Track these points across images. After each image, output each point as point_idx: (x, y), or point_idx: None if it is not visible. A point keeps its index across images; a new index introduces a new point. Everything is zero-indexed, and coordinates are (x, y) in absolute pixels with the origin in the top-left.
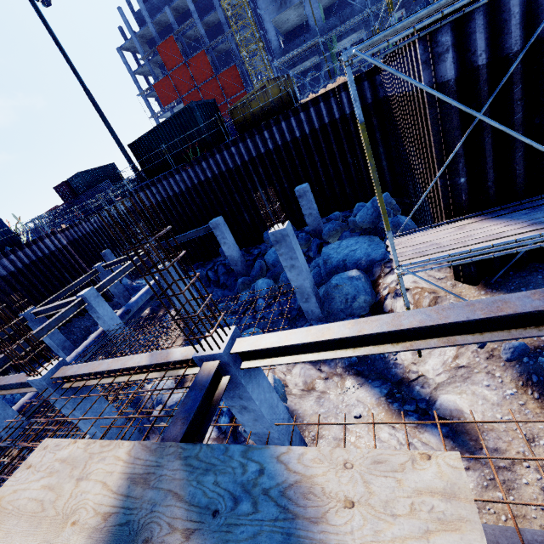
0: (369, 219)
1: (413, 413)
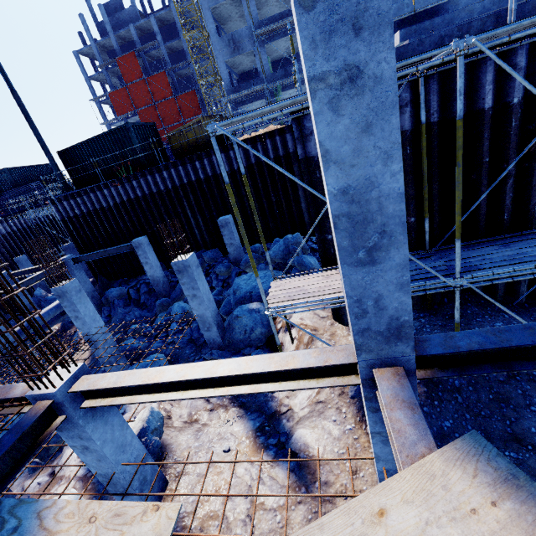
0: (280, 255)
1: (273, 447)
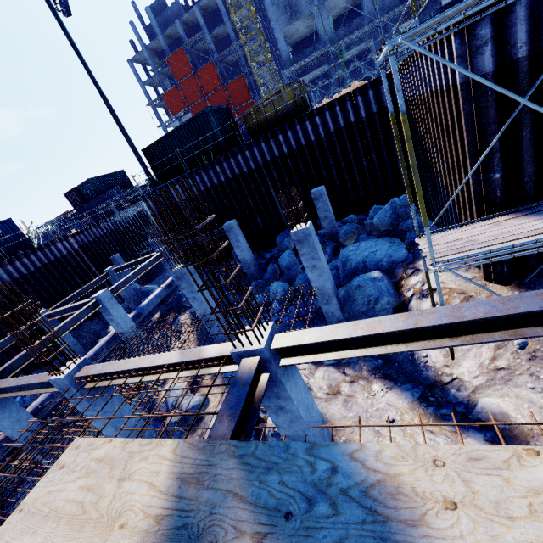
0: (387, 221)
1: (451, 417)
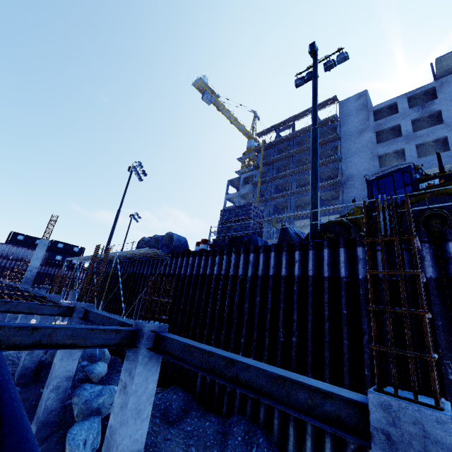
0: None
1: None
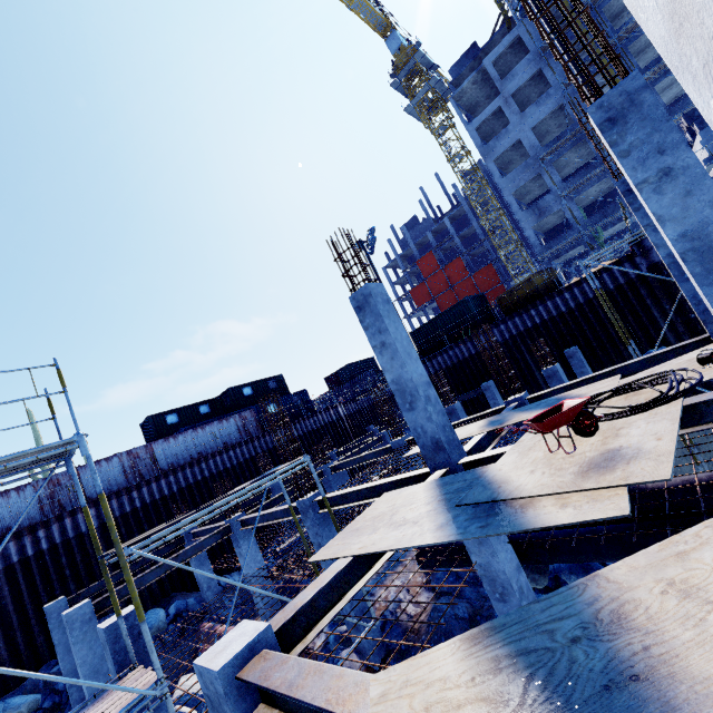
0: None
1: None
